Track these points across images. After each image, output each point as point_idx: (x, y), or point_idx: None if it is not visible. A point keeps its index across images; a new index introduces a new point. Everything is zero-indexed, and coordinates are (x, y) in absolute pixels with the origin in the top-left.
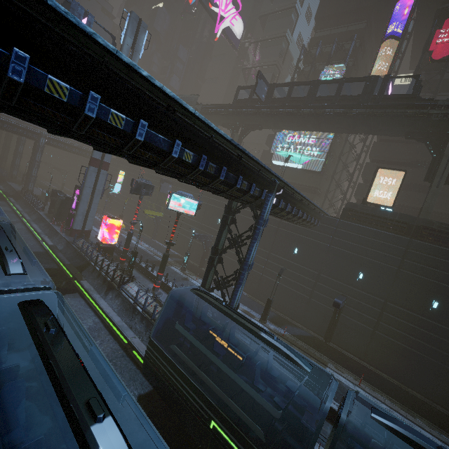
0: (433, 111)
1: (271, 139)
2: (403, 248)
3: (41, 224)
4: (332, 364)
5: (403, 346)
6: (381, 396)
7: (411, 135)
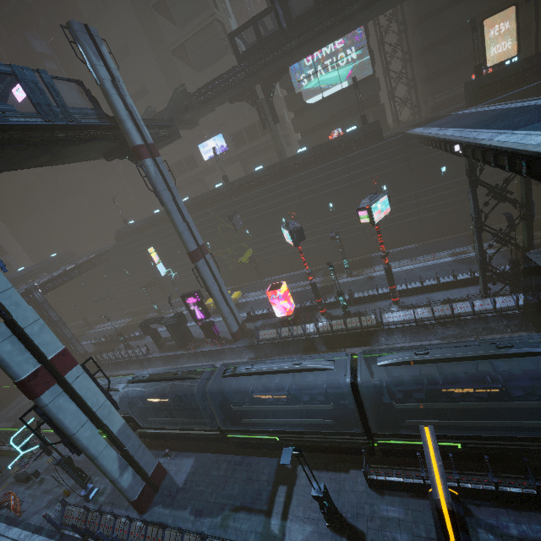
0: None
1: (285, 77)
2: None
3: (182, 362)
4: None
5: None
6: None
7: None
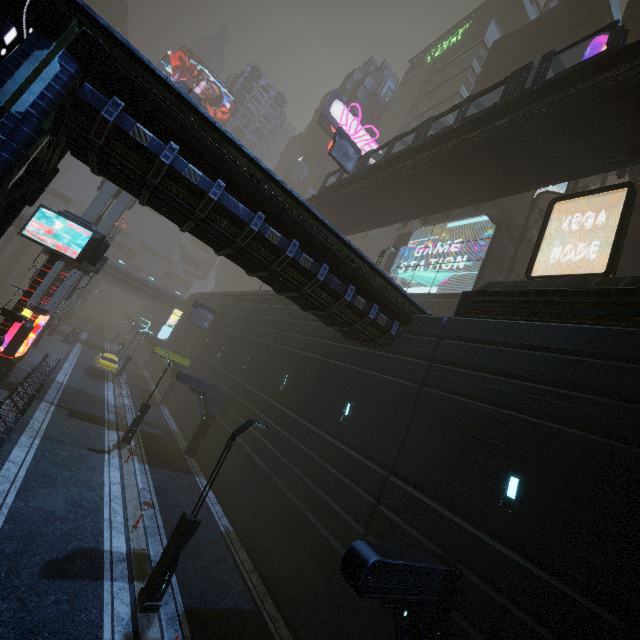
0: None
1: (393, 259)
2: None
3: None
4: None
5: None
6: None
7: (638, 140)
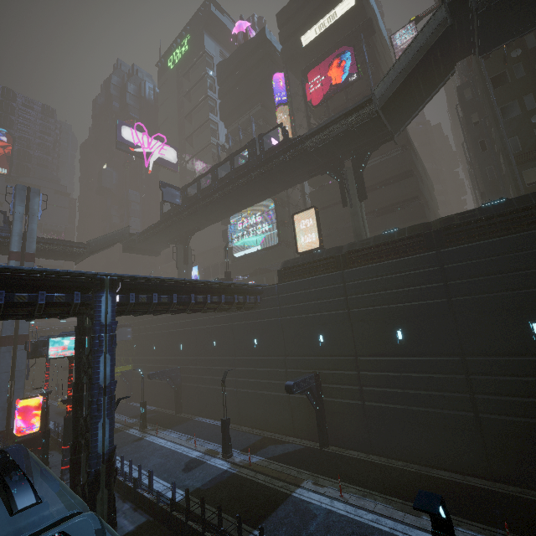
0: (305, 145)
1: (226, 235)
2: (340, 284)
3: None
4: (312, 479)
5: (398, 409)
6: (373, 501)
7: (312, 172)
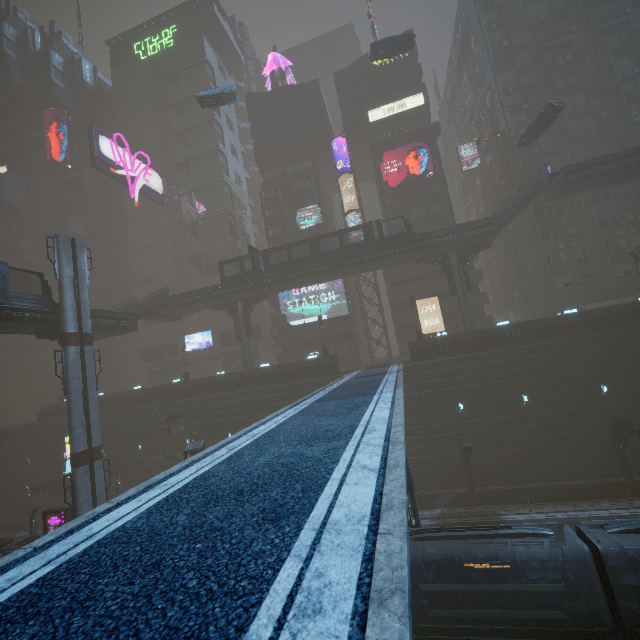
0: (431, 242)
1: (275, 299)
2: (477, 363)
3: None
4: (499, 509)
5: (527, 449)
6: (549, 507)
7: (420, 261)
